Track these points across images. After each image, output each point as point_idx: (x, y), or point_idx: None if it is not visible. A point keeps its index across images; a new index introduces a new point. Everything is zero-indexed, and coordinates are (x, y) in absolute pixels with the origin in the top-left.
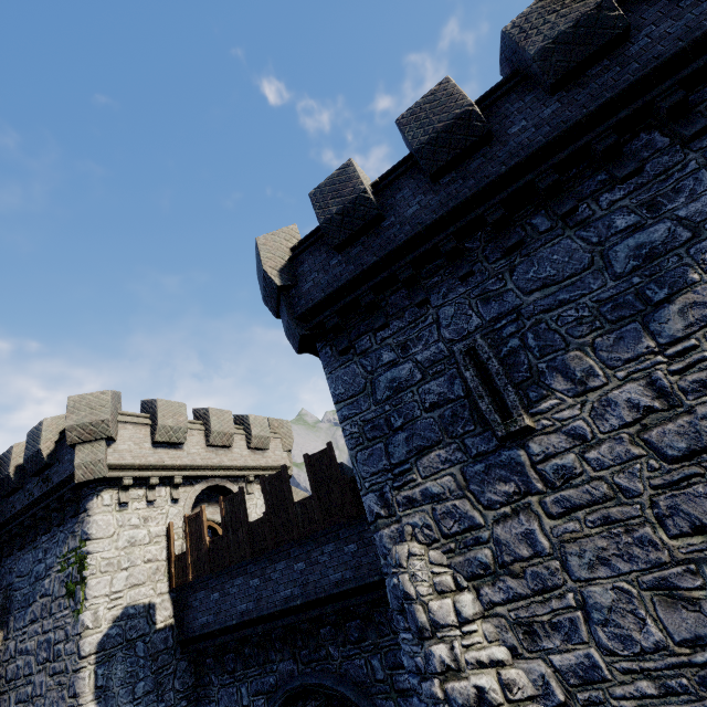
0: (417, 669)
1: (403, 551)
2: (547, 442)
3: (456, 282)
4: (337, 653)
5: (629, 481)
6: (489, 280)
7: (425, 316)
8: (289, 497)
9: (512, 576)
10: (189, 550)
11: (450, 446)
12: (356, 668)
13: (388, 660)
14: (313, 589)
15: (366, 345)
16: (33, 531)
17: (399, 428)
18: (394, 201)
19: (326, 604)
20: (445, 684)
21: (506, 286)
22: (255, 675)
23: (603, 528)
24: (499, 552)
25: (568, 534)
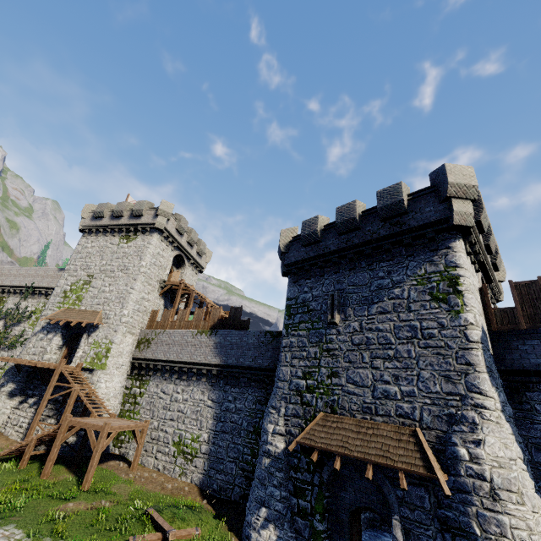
0: None
1: None
2: None
3: None
4: None
5: None
6: None
7: None
8: None
9: None
10: (519, 306)
11: None
12: None
13: None
14: None
15: None
16: (370, 259)
17: None
18: None
19: None
20: None
21: None
22: None
23: None
24: None
25: None
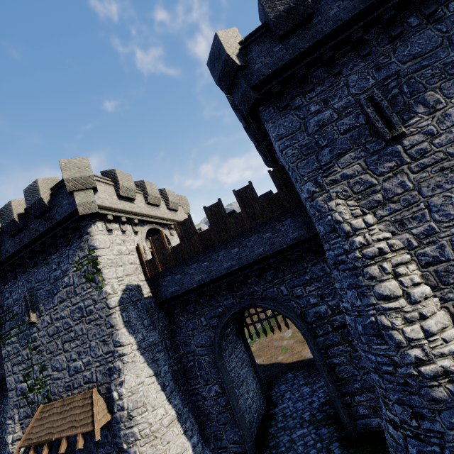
0: (344, 251)
1: (333, 204)
2: (413, 139)
3: (359, 60)
4: (259, 289)
5: (453, 150)
6: (380, 57)
7: (339, 82)
8: (226, 215)
9: (392, 203)
10: (156, 256)
11: (357, 150)
12: (271, 293)
13: (290, 285)
14: (245, 260)
15: (298, 103)
16: (43, 254)
17: (324, 146)
18: (320, 6)
19: (253, 266)
20: (362, 251)
21: (391, 60)
22: (209, 310)
23: (440, 173)
24: (386, 194)
25: (422, 179)
